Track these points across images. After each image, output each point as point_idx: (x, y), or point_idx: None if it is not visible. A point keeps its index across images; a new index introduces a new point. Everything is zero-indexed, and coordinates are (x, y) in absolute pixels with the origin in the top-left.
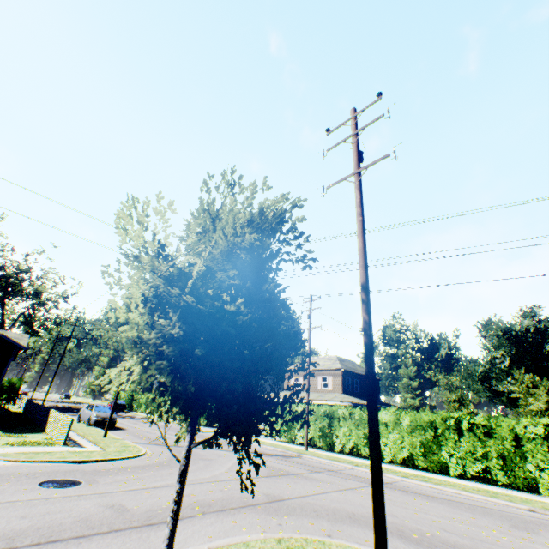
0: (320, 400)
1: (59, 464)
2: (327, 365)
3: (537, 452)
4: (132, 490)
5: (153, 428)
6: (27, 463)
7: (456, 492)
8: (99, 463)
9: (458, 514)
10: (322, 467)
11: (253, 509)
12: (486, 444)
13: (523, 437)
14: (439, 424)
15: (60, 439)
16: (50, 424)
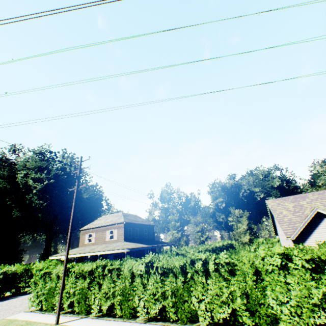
0: (104, 250)
1: None
2: (114, 221)
3: (276, 284)
4: None
5: None
6: None
7: None
8: None
9: None
10: None
11: None
12: (231, 283)
13: (263, 269)
14: (189, 267)
15: None
16: None
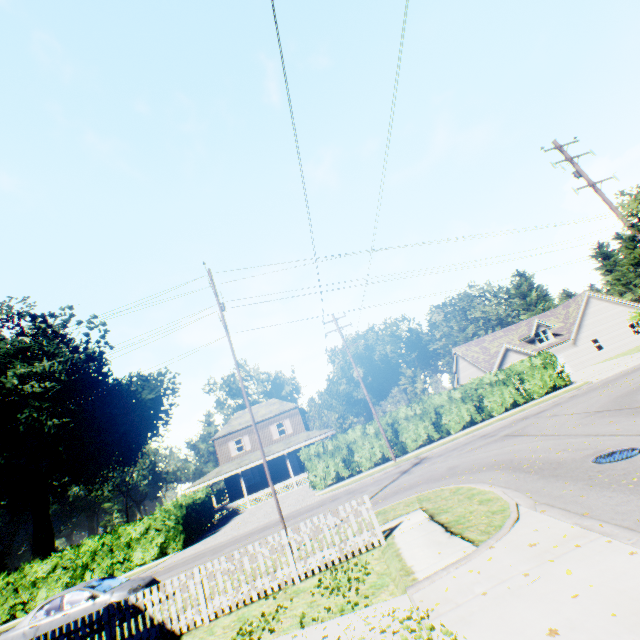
0: (299, 443)
1: (520, 492)
2: (277, 410)
3: (529, 377)
4: (614, 434)
5: (175, 573)
6: (527, 506)
7: (538, 407)
8: (498, 485)
9: (591, 394)
10: (471, 440)
11: (633, 405)
12: (505, 386)
13: (521, 372)
14: (478, 386)
15: (349, 549)
16: (189, 606)
